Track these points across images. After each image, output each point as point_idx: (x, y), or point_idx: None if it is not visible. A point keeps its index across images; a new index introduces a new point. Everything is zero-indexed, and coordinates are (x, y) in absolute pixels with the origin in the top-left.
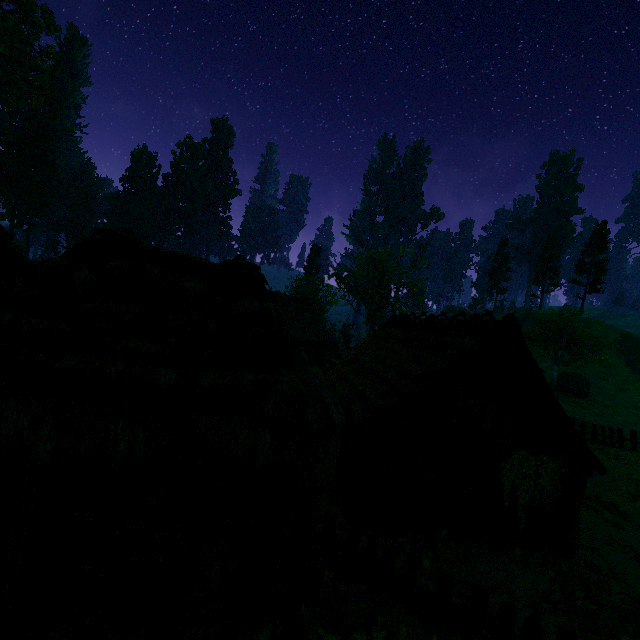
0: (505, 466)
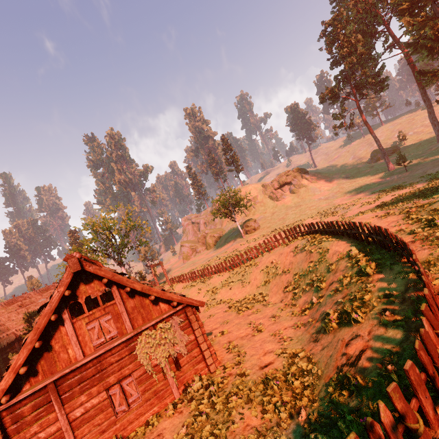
0: (137, 353)
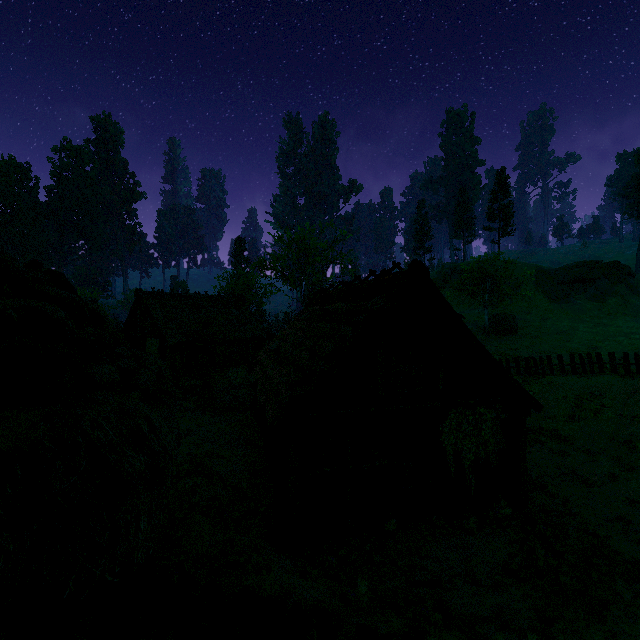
0: (443, 430)
